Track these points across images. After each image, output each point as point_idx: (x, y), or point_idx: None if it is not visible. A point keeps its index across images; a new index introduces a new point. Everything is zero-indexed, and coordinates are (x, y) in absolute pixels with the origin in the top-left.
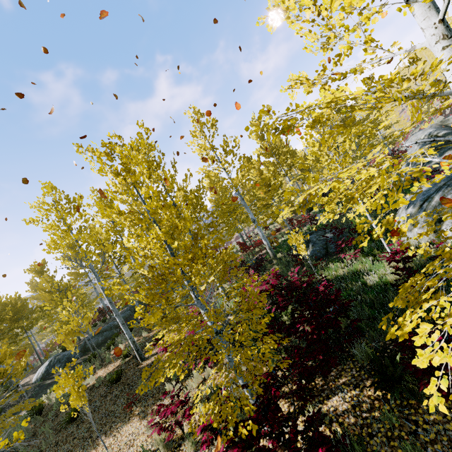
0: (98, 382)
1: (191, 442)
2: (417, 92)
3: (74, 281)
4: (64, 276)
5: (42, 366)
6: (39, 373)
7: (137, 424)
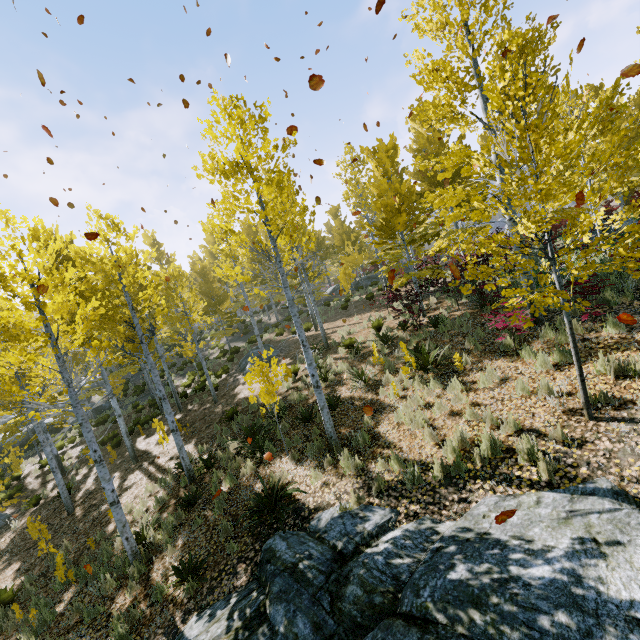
0: (360, 299)
1: (391, 317)
2: (452, 166)
3: (358, 230)
4: (351, 223)
5: (330, 288)
6: (328, 292)
7: (372, 313)
